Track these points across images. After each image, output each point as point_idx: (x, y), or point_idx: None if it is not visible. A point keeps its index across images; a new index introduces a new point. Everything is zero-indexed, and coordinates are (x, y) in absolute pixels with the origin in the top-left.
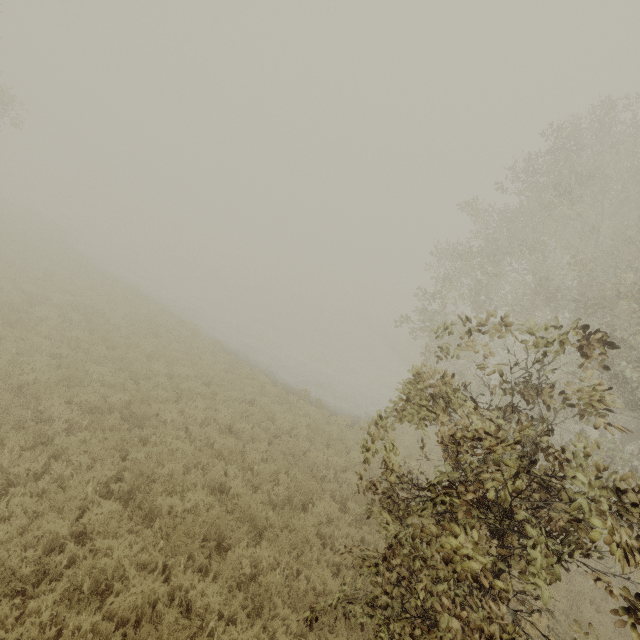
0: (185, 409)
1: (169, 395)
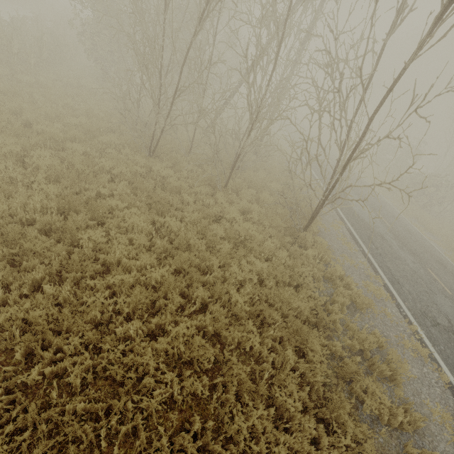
0: None
1: None
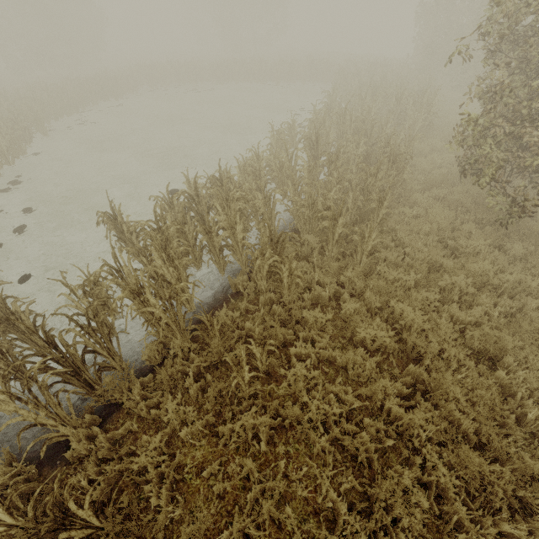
0: None
1: None
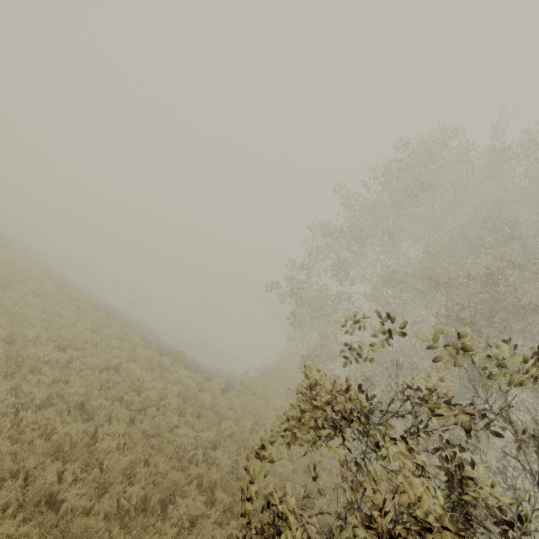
0: (22, 384)
1: (1, 366)
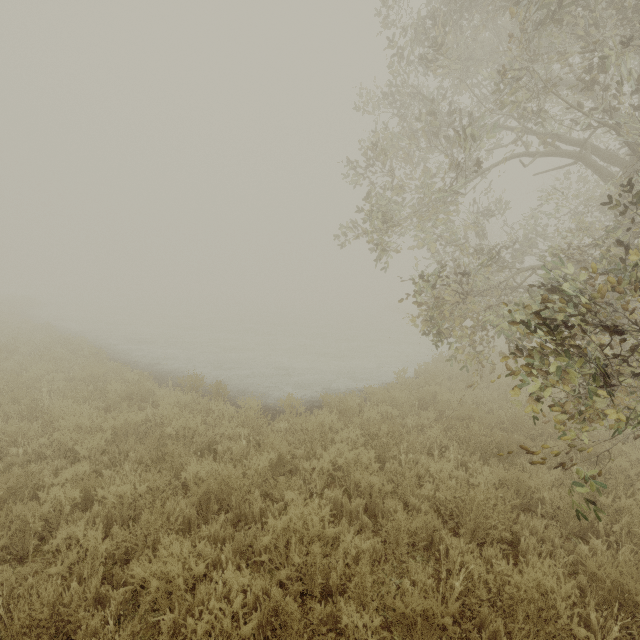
0: None
1: None
